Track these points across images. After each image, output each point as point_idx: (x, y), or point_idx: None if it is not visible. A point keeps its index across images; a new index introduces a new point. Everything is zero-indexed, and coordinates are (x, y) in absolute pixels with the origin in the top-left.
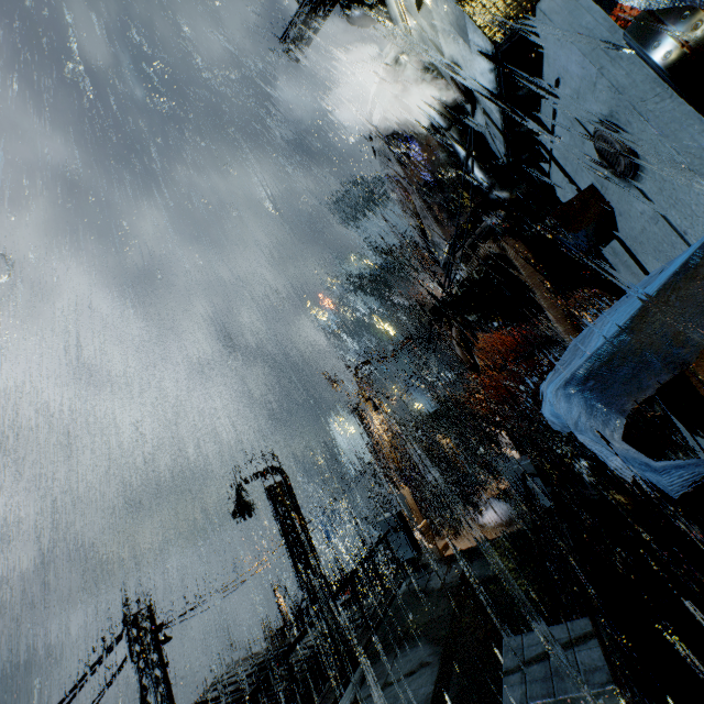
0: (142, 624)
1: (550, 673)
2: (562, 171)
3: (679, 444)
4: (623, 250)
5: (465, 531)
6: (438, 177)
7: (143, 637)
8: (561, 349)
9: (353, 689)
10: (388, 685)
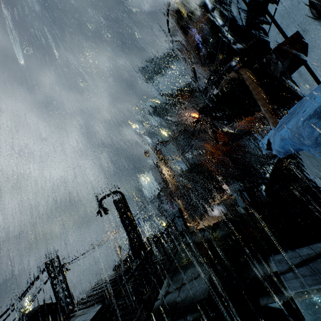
0: (54, 264)
1: (314, 271)
2: (278, 27)
3: (300, 179)
4: (306, 71)
5: (205, 219)
6: (205, 40)
7: (55, 270)
8: (244, 142)
9: (165, 287)
10: (184, 284)
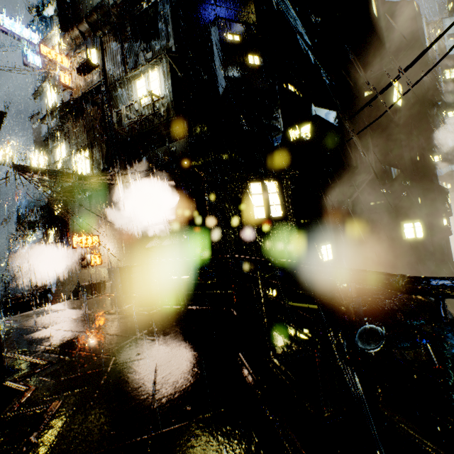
0: None
1: None
2: None
3: None
4: None
5: None
6: None
7: None
8: None
9: None
10: None
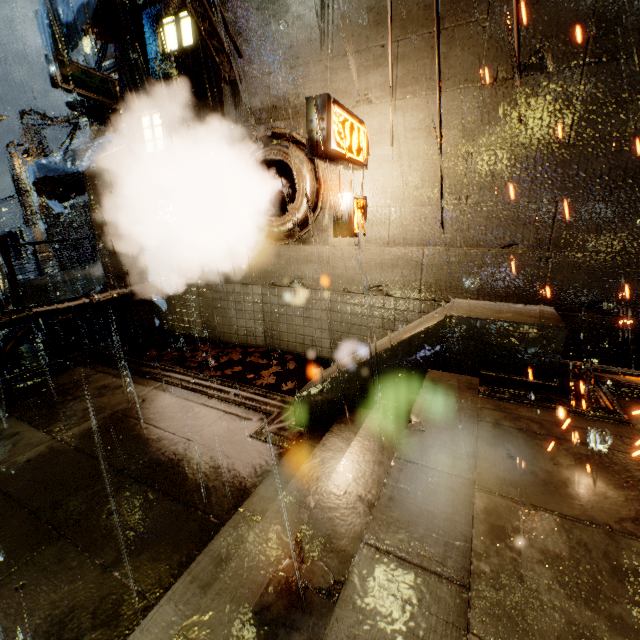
0: None
1: None
2: None
3: None
4: None
5: None
6: None
7: None
8: None
9: None
10: None
